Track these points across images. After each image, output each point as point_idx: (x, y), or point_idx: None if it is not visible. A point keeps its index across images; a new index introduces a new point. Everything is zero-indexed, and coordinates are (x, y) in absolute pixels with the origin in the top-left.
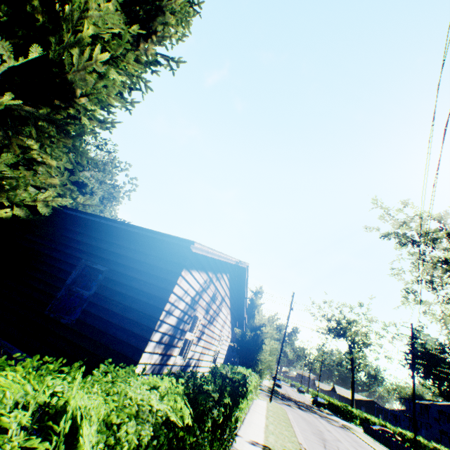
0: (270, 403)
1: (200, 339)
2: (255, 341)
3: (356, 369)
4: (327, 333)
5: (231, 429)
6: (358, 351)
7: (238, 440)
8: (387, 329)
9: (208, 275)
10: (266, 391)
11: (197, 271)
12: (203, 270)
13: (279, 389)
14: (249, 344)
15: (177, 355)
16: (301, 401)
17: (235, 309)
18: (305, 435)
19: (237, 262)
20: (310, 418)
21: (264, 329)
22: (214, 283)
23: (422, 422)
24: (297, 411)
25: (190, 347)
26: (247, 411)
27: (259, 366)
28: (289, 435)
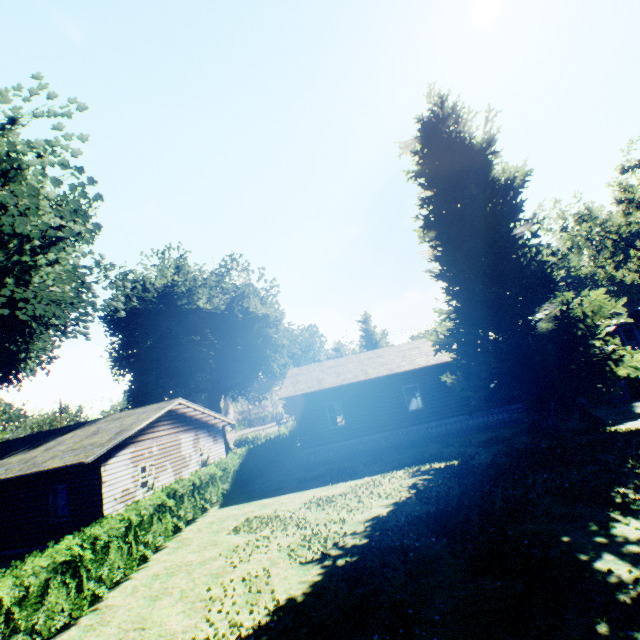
0: None
1: None
2: None
3: None
4: None
5: None
6: None
7: None
8: None
9: None
10: None
11: None
12: None
13: None
14: None
15: None
16: None
17: None
18: None
19: None
20: None
21: None
22: None
23: None
24: None
25: None
26: None
27: None
28: None
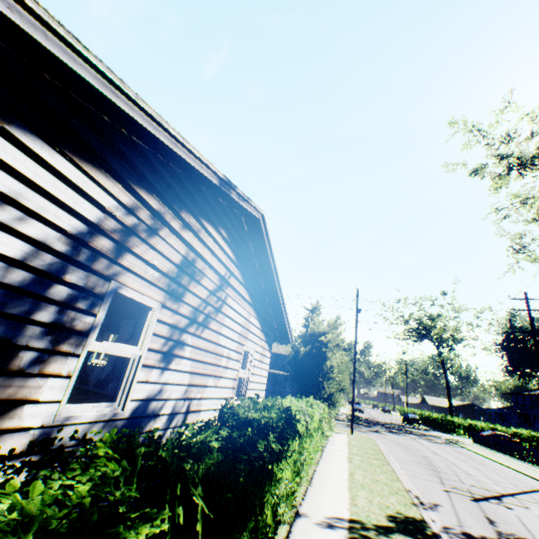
0: (352, 436)
1: (171, 356)
2: (314, 358)
3: (449, 372)
4: (407, 338)
5: (266, 534)
6: (449, 351)
7: (298, 529)
8: (480, 316)
9: (138, 199)
10: (344, 420)
11: (56, 152)
12: (100, 167)
13: (361, 415)
14: (305, 363)
15: (64, 398)
16: (390, 423)
17: (265, 309)
18: (410, 471)
19: (223, 186)
20: (407, 442)
21: (324, 339)
22: (177, 232)
23: (535, 415)
24: (389, 437)
25: (134, 376)
26: (319, 458)
27: (327, 391)
28: (388, 481)
